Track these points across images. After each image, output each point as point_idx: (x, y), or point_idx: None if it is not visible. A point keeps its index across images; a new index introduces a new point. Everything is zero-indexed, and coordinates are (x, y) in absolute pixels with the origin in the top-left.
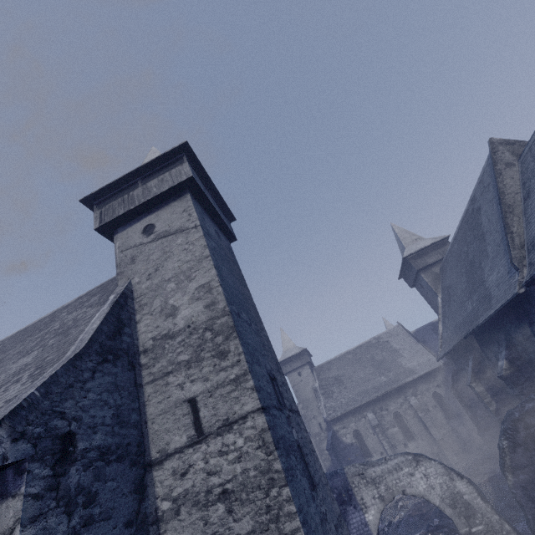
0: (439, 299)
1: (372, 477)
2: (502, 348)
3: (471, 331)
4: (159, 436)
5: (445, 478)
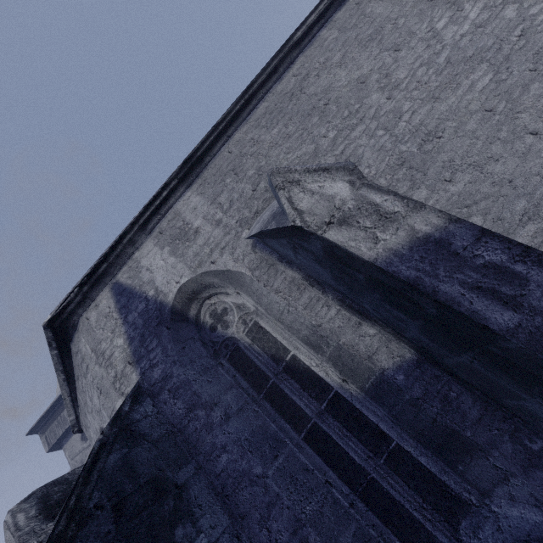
0: None
1: None
2: None
3: None
4: None
5: None
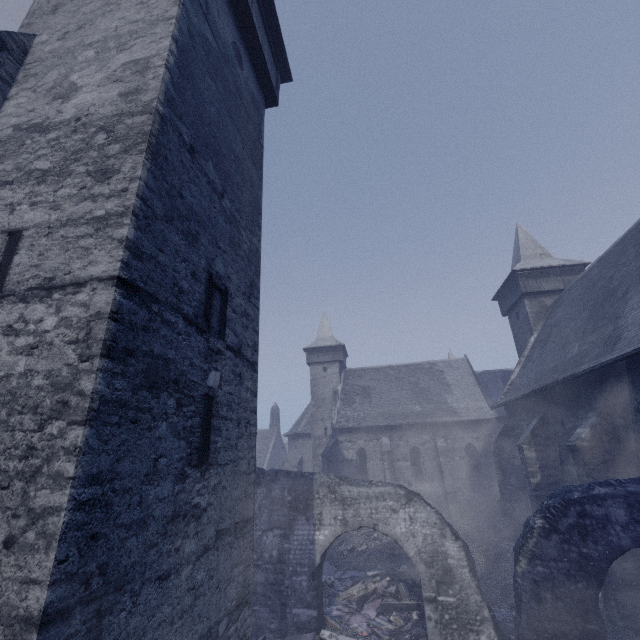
0: (532, 338)
1: (344, 496)
2: (593, 413)
3: (560, 379)
4: None
5: (436, 531)
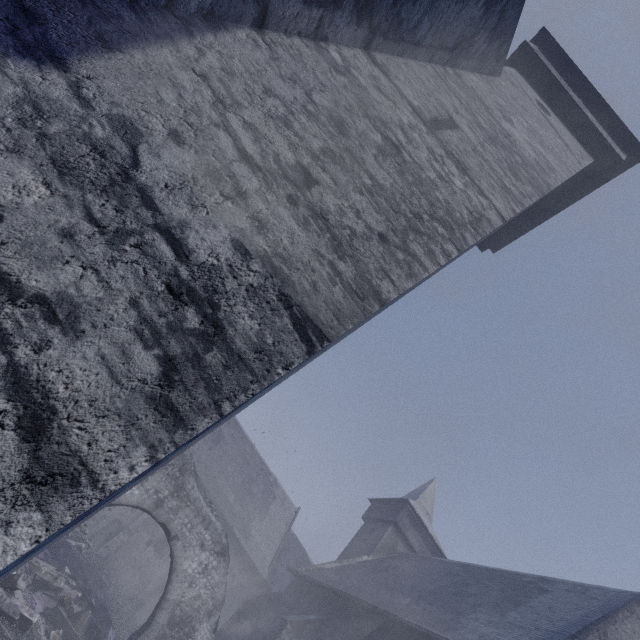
0: (366, 557)
1: (185, 485)
2: None
3: (380, 608)
4: (398, 68)
5: (209, 604)
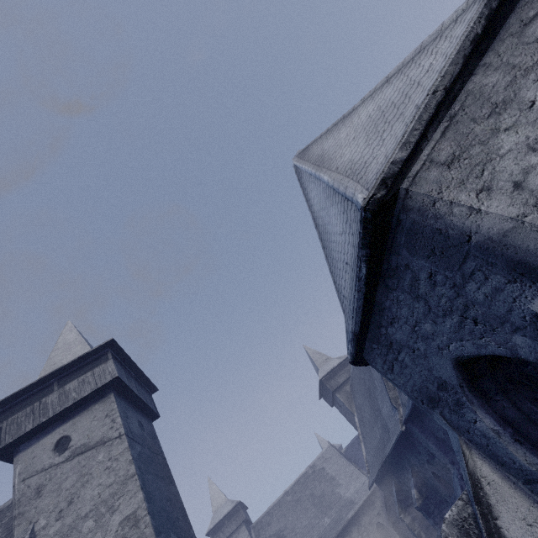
0: (356, 418)
1: None
2: (410, 474)
3: (384, 460)
4: None
5: None
